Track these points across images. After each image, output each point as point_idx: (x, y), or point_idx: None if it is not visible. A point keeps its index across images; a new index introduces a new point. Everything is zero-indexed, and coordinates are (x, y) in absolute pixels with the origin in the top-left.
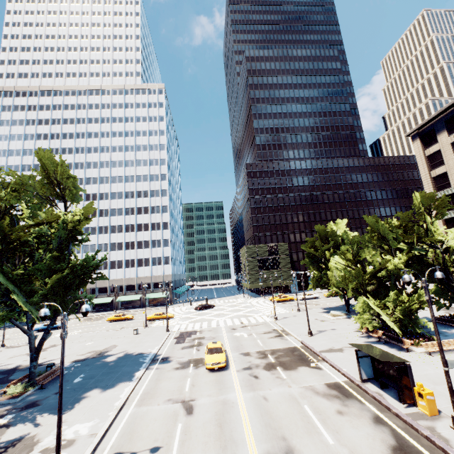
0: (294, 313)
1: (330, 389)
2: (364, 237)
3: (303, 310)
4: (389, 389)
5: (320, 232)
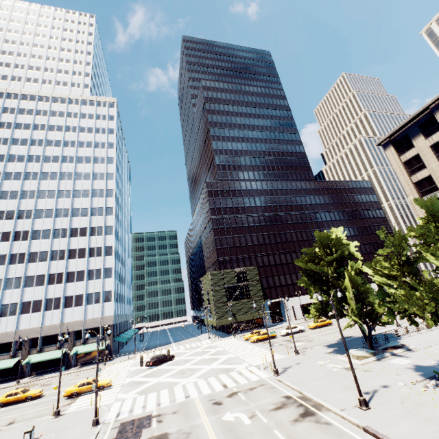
0: (293, 359)
1: None
2: (428, 227)
3: (301, 351)
4: None
5: (320, 240)
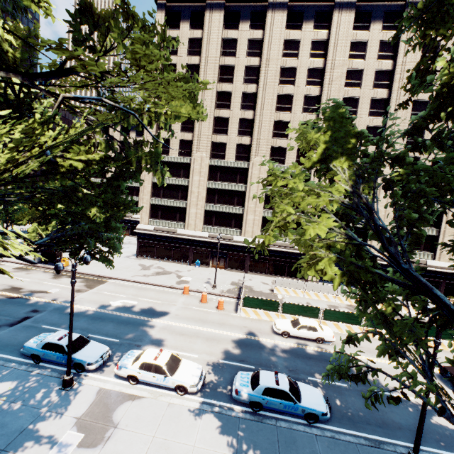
0: None
1: (18, 269)
2: None
3: None
4: (49, 264)
5: None
